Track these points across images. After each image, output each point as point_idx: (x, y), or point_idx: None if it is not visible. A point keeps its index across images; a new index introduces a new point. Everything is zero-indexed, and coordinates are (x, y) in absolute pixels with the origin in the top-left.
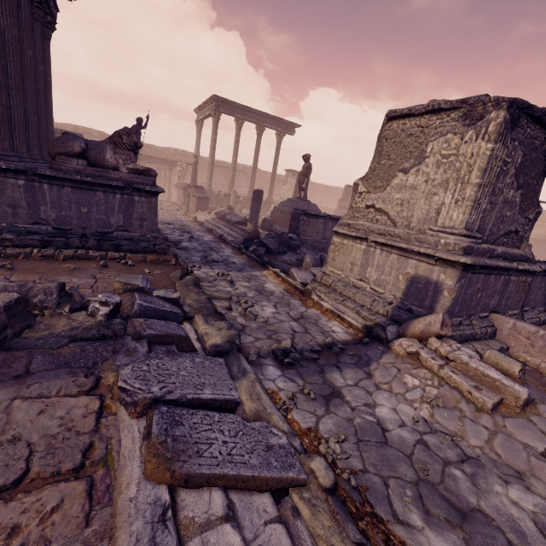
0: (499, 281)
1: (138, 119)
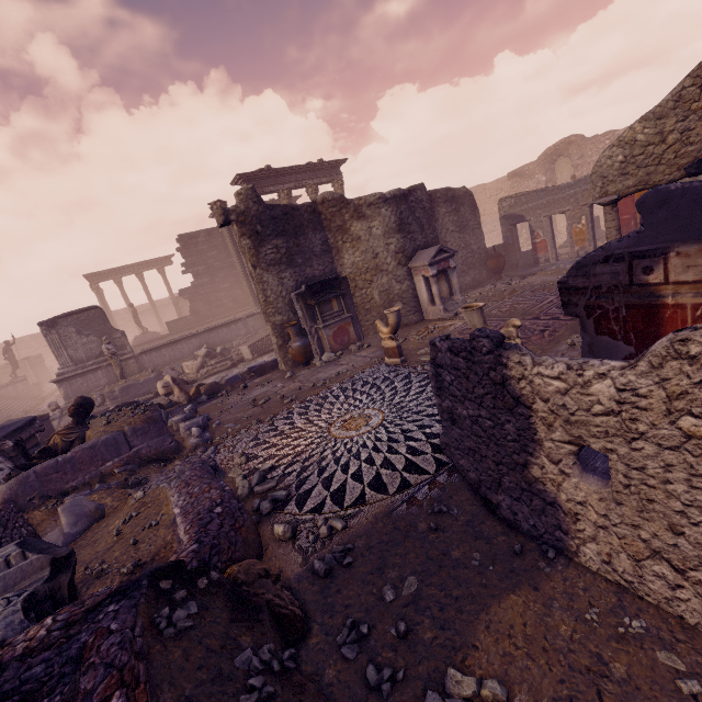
0: (99, 374)
1: (5, 342)
